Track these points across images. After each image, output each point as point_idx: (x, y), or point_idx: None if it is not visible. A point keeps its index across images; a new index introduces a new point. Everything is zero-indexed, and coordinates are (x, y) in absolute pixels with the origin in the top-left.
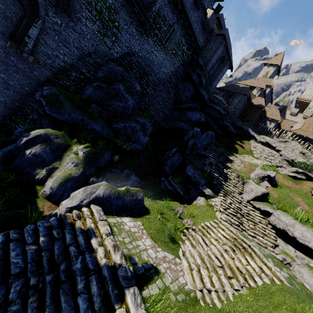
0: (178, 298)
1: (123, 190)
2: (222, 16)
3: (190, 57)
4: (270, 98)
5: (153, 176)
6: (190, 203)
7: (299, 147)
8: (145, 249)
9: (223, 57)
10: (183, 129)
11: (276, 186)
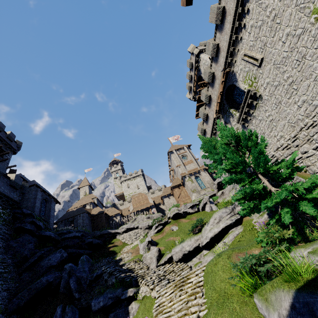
0: None
1: None
2: (22, 175)
3: (10, 214)
4: (101, 205)
5: None
6: None
7: (143, 216)
8: None
9: (45, 199)
10: (50, 282)
11: (157, 243)
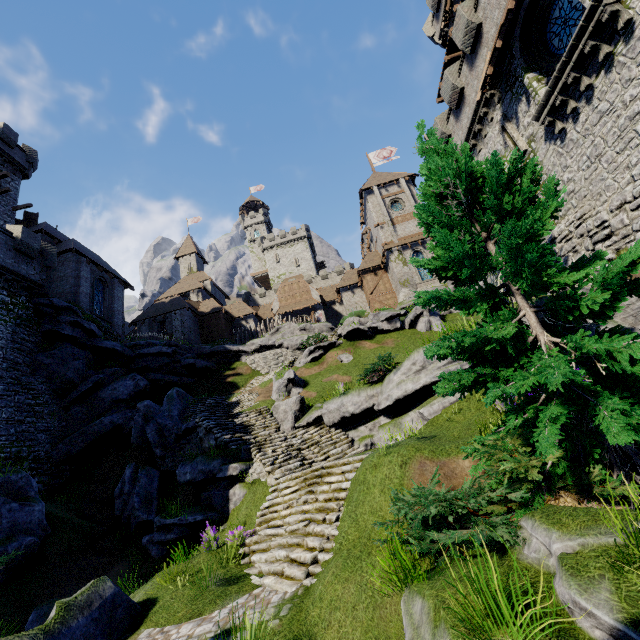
0: (283, 614)
1: (55, 614)
2: (49, 226)
3: (28, 306)
4: (221, 294)
5: (120, 560)
6: (226, 516)
7: (294, 326)
8: (186, 639)
9: (100, 279)
10: (118, 424)
11: (307, 383)
